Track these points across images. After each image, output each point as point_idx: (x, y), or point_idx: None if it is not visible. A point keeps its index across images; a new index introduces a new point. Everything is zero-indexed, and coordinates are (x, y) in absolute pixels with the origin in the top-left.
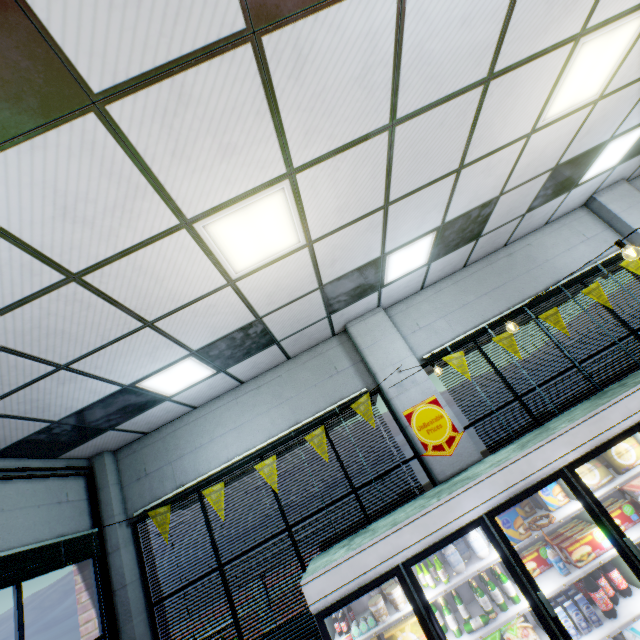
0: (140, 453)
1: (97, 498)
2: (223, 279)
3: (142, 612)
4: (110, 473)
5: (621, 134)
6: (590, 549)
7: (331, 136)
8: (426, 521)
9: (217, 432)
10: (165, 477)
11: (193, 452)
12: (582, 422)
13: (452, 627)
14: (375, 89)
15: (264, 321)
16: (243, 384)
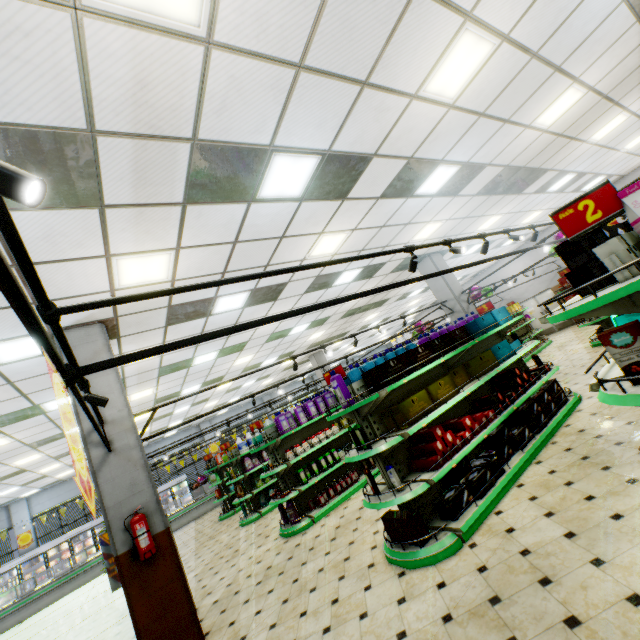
0: None
1: None
2: None
3: None
4: None
5: None
6: (42, 569)
7: None
8: (2, 568)
9: None
10: None
11: None
12: (56, 539)
13: None
14: None
15: None
16: None
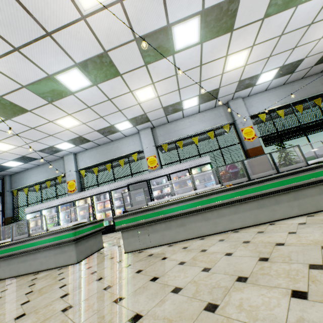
0: (16, 177)
1: (4, 185)
2: (2, 151)
3: (11, 209)
4: (8, 180)
5: (116, 124)
6: (73, 215)
7: (2, 137)
8: (48, 203)
9: (32, 176)
10: (20, 183)
11: (26, 179)
12: (82, 193)
13: (48, 221)
14: (4, 133)
15: (27, 156)
16: (40, 165)
